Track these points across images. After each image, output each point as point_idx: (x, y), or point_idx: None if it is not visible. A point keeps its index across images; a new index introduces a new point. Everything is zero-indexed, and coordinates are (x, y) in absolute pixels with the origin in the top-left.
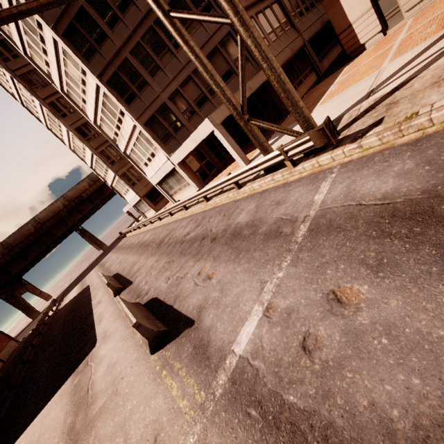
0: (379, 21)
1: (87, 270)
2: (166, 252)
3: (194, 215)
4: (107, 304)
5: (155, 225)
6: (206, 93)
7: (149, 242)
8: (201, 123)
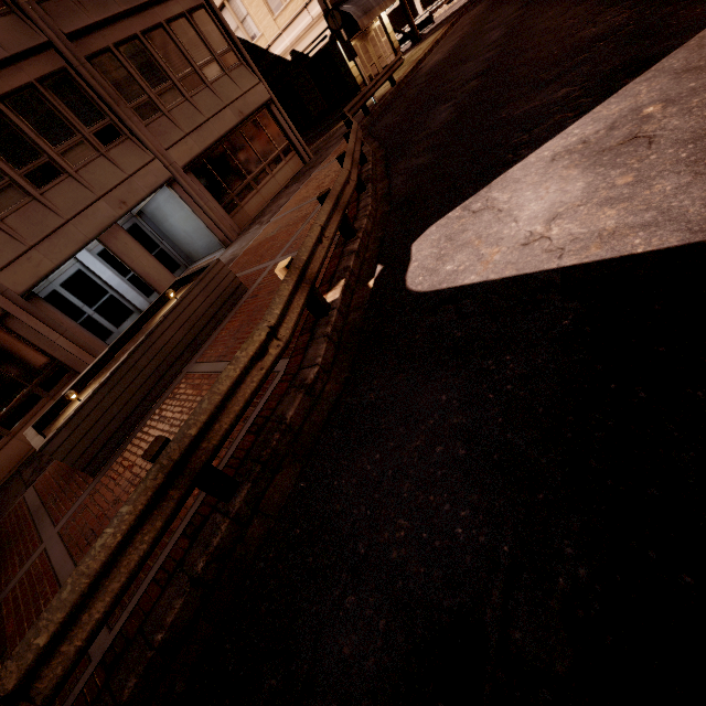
0: None
1: None
2: None
3: None
4: None
5: None
6: None
7: None
8: None
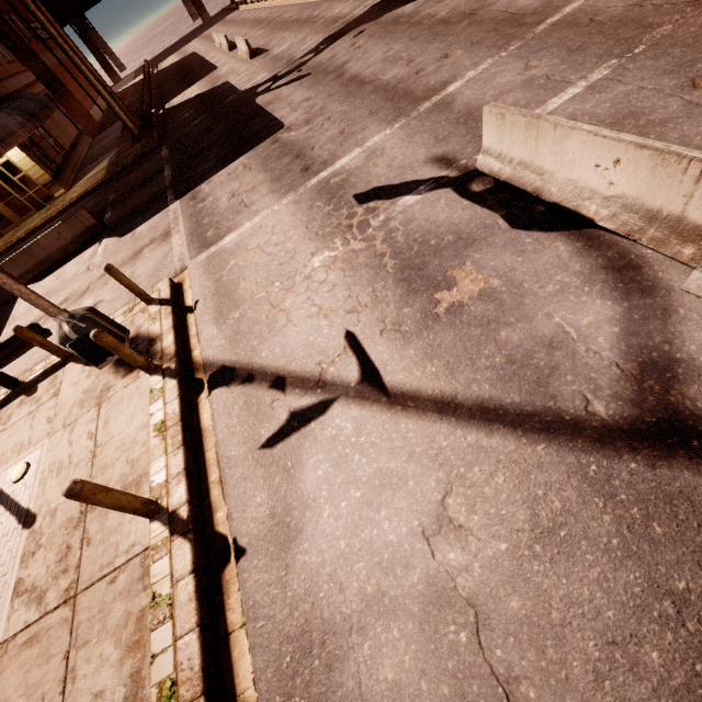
0: None
1: (182, 42)
2: (272, 28)
3: (304, 3)
4: (222, 56)
5: (276, 3)
6: None
7: (263, 19)
8: None
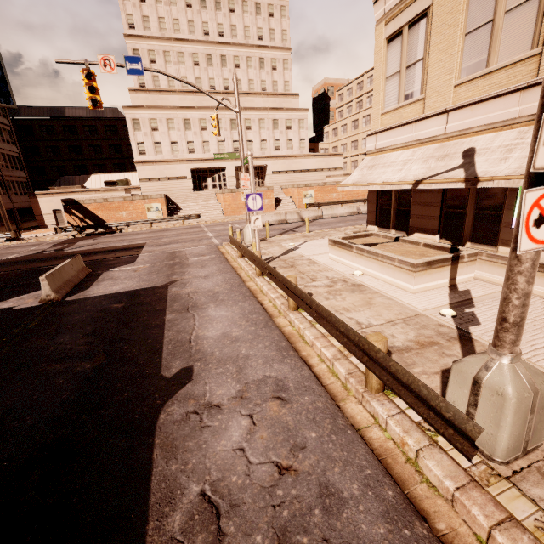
0: (56, 221)
1: None
2: None
3: None
4: None
5: None
6: None
7: None
8: None
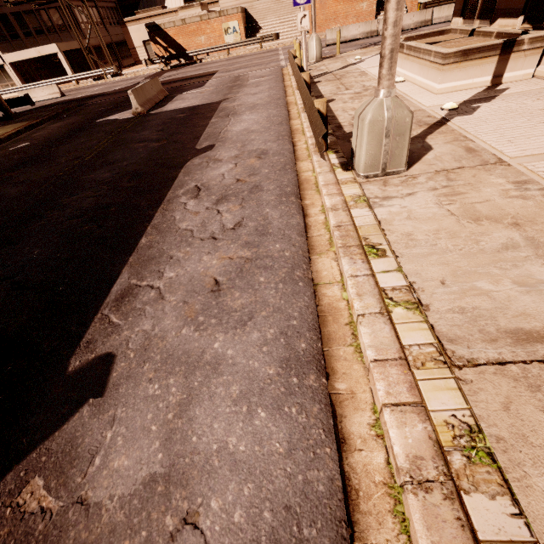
0: (147, 55)
1: None
2: None
3: None
4: None
5: None
6: (44, 29)
7: None
8: (50, 44)
